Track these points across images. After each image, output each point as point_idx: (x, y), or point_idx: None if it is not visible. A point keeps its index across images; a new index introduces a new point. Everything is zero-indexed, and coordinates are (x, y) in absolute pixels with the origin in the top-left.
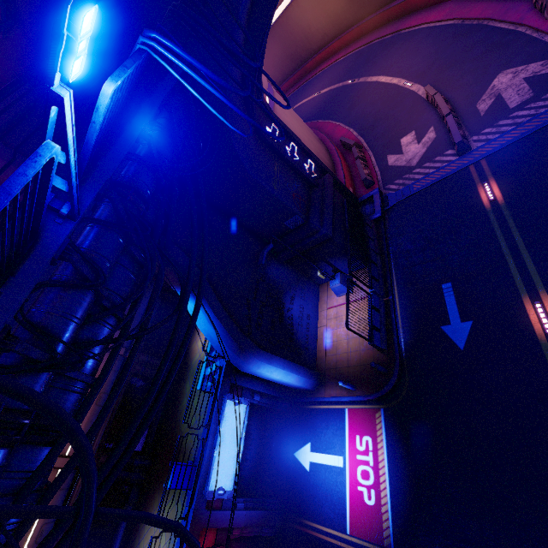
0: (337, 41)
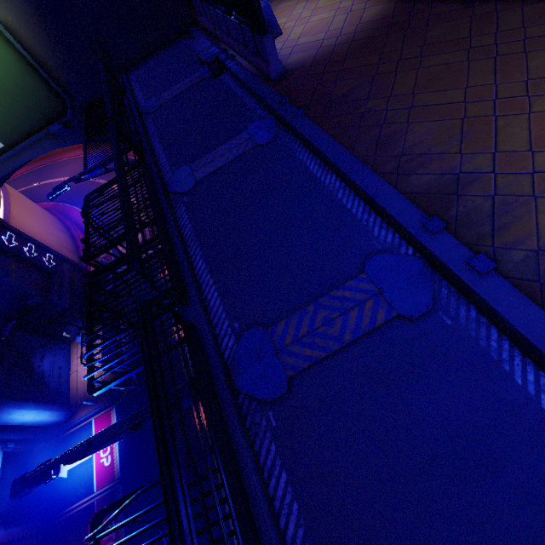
0: None
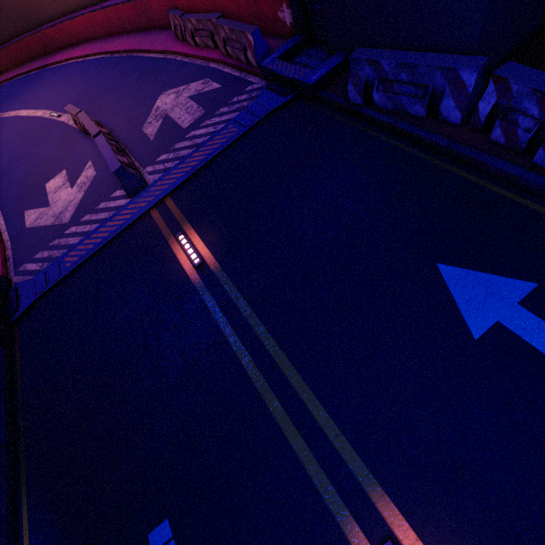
0: None
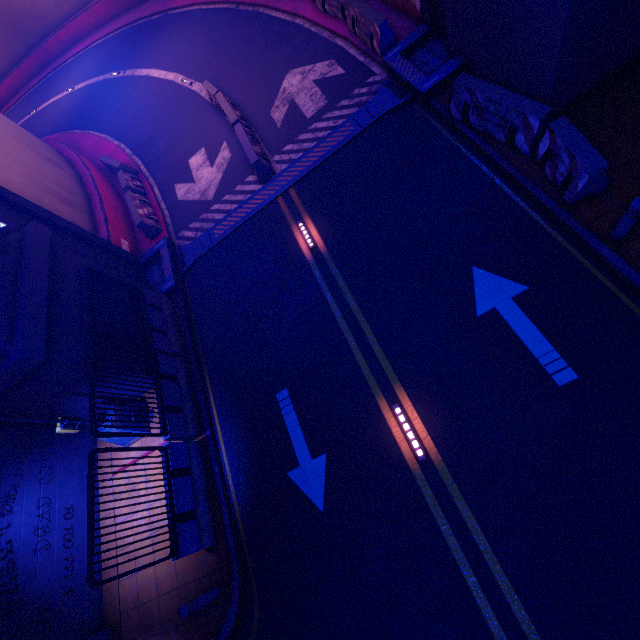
0: (85, 13)
